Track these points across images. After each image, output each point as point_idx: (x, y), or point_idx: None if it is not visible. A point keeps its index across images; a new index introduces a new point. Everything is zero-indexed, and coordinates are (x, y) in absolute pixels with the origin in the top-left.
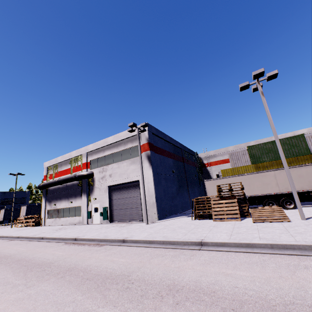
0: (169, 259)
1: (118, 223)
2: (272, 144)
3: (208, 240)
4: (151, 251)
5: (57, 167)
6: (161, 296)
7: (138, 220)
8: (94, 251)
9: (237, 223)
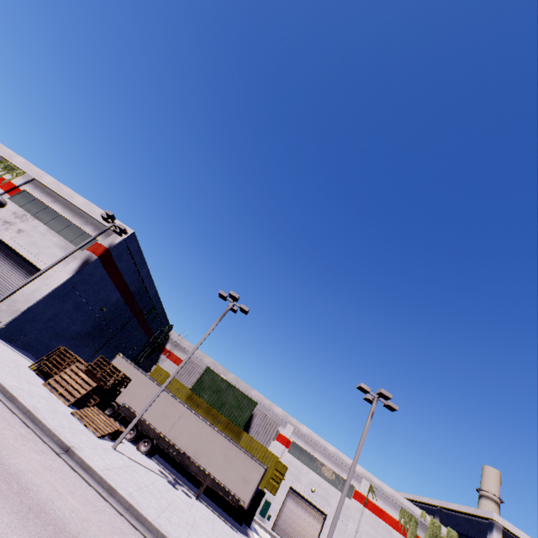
0: None
1: None
2: (228, 386)
3: None
4: None
5: None
6: None
7: None
8: None
9: (59, 402)
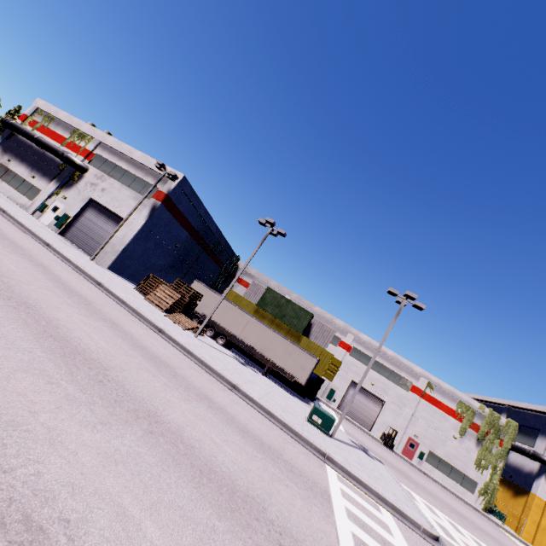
0: (64, 269)
1: (68, 241)
2: (286, 302)
3: (106, 286)
4: (60, 261)
5: (52, 121)
6: (32, 261)
7: (90, 255)
8: (14, 229)
9: (156, 309)
